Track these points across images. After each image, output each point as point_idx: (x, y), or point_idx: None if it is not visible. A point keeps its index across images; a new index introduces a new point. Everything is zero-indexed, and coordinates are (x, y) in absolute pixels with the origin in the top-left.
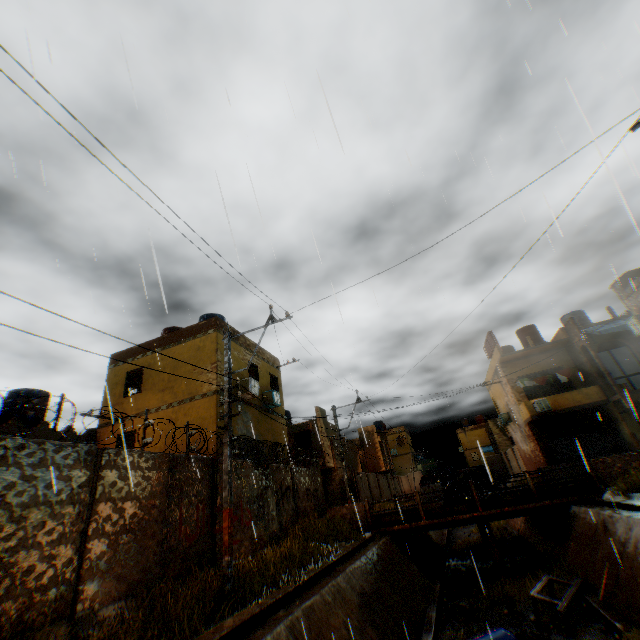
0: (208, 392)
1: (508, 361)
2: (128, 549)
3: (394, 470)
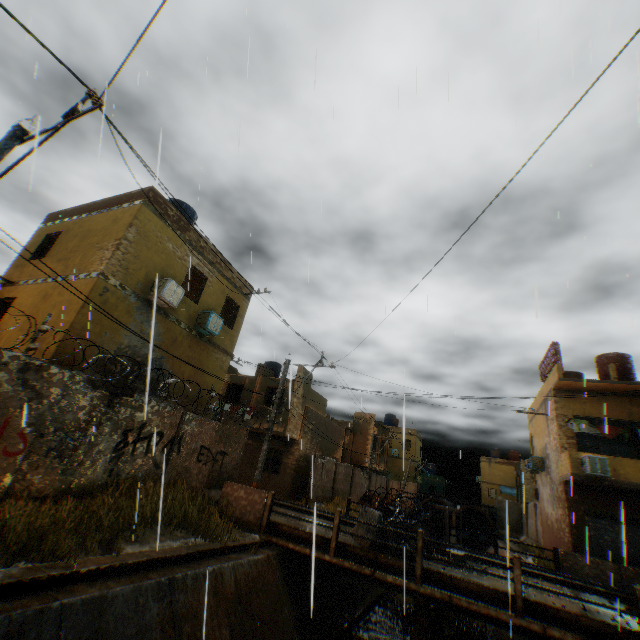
0: (94, 272)
1: (567, 390)
2: None
3: (385, 471)
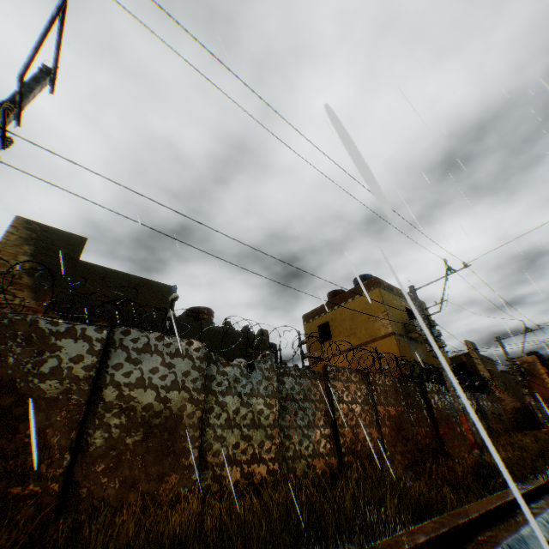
0: (386, 334)
1: None
2: (399, 437)
3: None
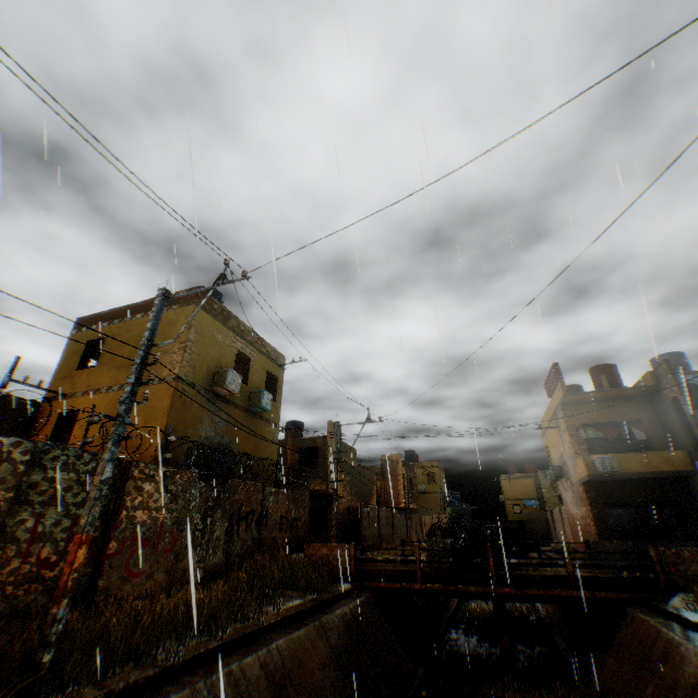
0: (168, 377)
1: (572, 403)
2: None
3: (417, 508)
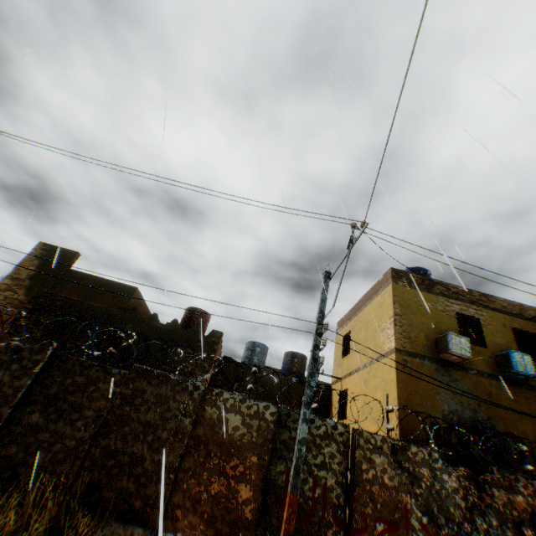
0: (388, 351)
1: None
2: (219, 492)
3: None
